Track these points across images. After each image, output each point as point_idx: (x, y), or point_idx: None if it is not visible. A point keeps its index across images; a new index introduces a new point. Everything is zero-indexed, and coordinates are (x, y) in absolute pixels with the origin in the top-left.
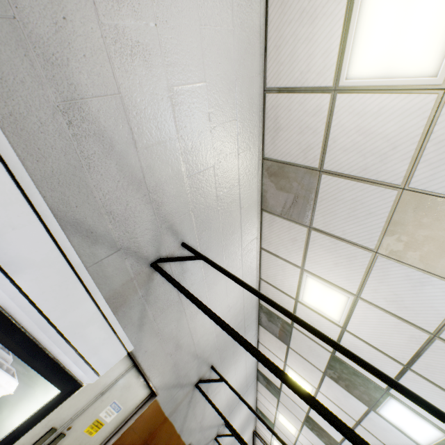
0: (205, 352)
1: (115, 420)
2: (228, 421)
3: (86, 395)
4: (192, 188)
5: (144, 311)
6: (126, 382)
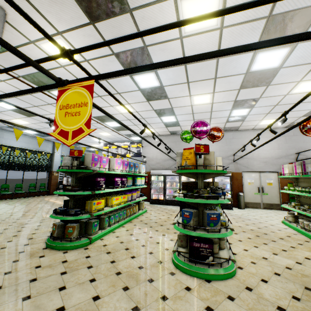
0: (281, 155)
1: (274, 181)
2: (304, 159)
3: (256, 181)
4: (222, 151)
5: (244, 166)
6: (263, 175)
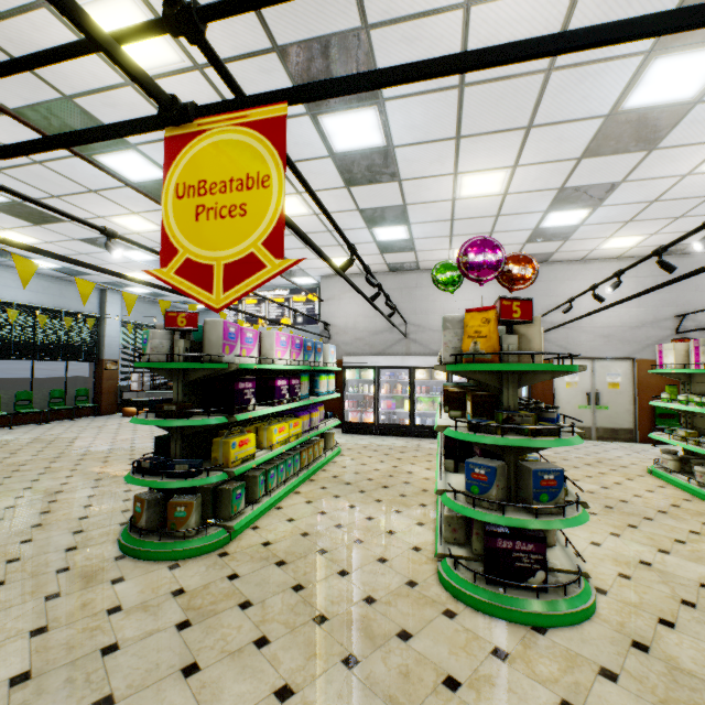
0: (643, 320)
1: (624, 379)
2: (698, 329)
3: (584, 379)
4: None
5: (558, 345)
6: (601, 366)
